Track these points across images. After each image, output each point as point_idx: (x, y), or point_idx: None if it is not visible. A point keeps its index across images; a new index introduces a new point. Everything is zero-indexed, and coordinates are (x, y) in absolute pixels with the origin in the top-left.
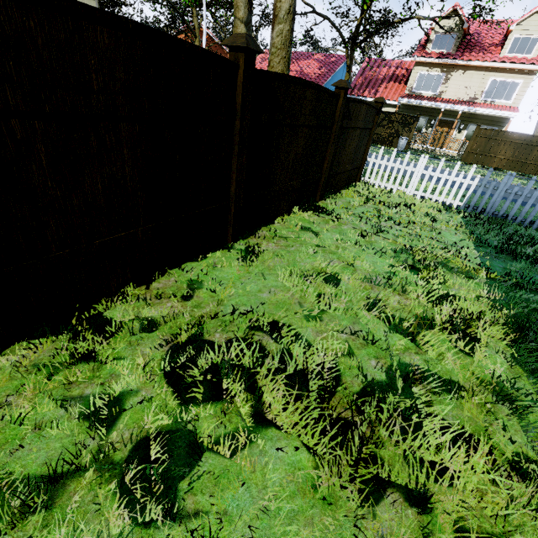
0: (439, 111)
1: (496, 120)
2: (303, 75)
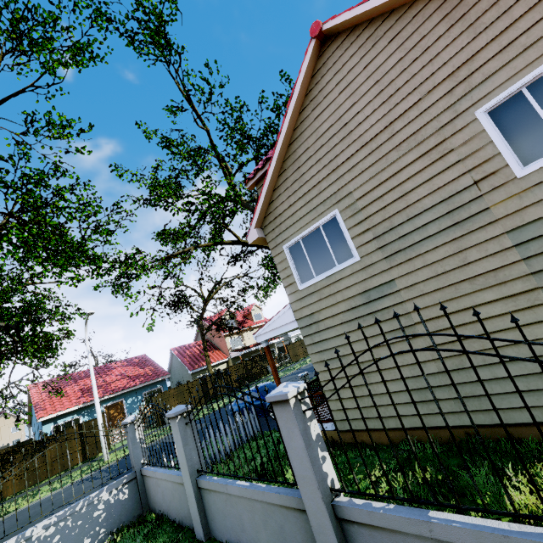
0: (250, 352)
1: (271, 345)
2: (135, 377)
